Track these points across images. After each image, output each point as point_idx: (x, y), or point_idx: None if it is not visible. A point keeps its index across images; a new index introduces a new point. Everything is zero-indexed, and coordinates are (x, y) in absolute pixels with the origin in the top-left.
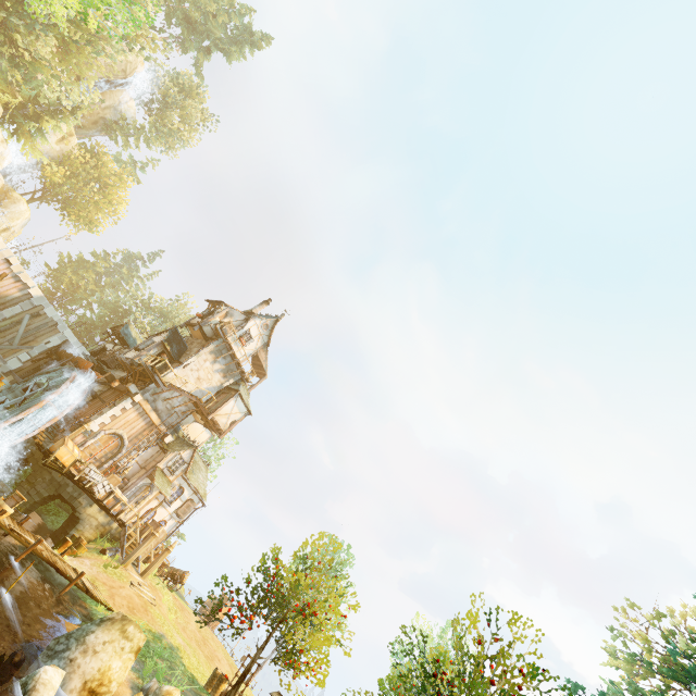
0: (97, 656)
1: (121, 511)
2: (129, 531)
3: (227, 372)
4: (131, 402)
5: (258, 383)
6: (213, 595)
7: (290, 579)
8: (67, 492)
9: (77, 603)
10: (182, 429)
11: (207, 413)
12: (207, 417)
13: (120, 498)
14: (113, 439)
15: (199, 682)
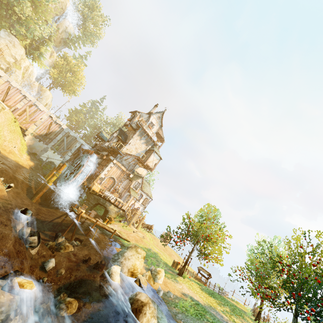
0: (130, 260)
1: (122, 206)
2: (127, 213)
3: (147, 143)
4: (112, 164)
5: (161, 145)
6: (164, 232)
7: (196, 225)
8: (101, 201)
9: (117, 240)
10: (135, 171)
11: (143, 162)
12: (144, 164)
13: (120, 201)
14: (111, 179)
15: (168, 264)
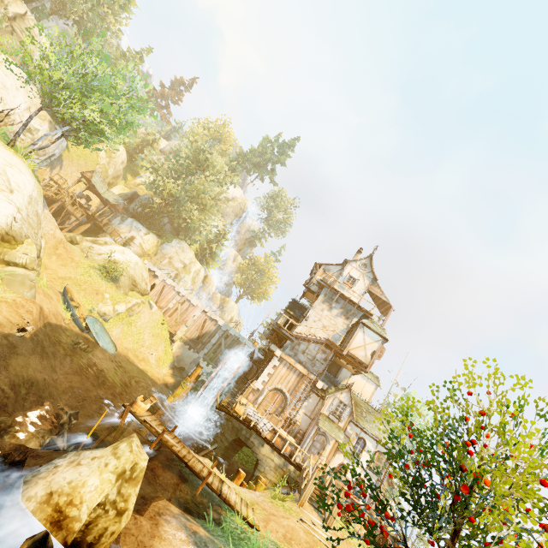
0: (76, 467)
1: (292, 453)
2: (304, 472)
3: (347, 313)
4: (277, 360)
5: (387, 316)
6: None
7: None
8: (243, 434)
9: (213, 507)
10: (341, 383)
11: (342, 351)
12: (341, 353)
13: (286, 438)
14: (277, 395)
15: None
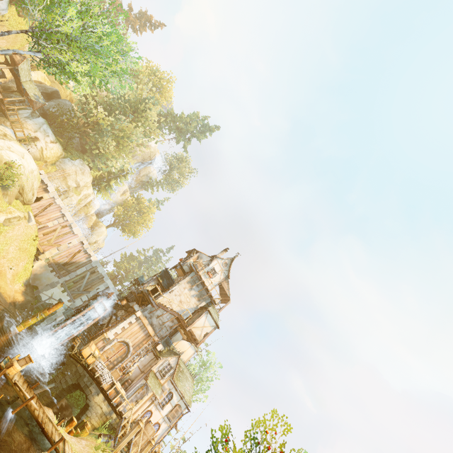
0: None
1: (120, 403)
2: (124, 422)
3: (200, 297)
4: (135, 318)
5: (224, 306)
6: None
7: None
8: (84, 381)
9: None
10: (173, 344)
11: (186, 326)
12: (185, 328)
13: (119, 391)
14: (122, 346)
15: None
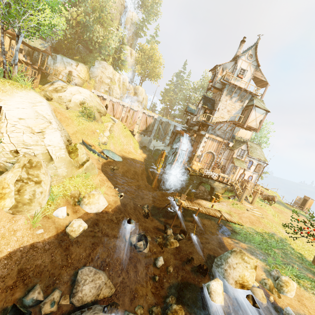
0: (235, 269)
1: (227, 181)
2: (235, 187)
3: (241, 98)
4: (205, 138)
5: (264, 91)
6: (298, 197)
7: None
8: (204, 180)
9: (226, 225)
10: (235, 135)
11: (242, 125)
12: (243, 127)
13: (224, 176)
14: (208, 154)
15: (307, 258)
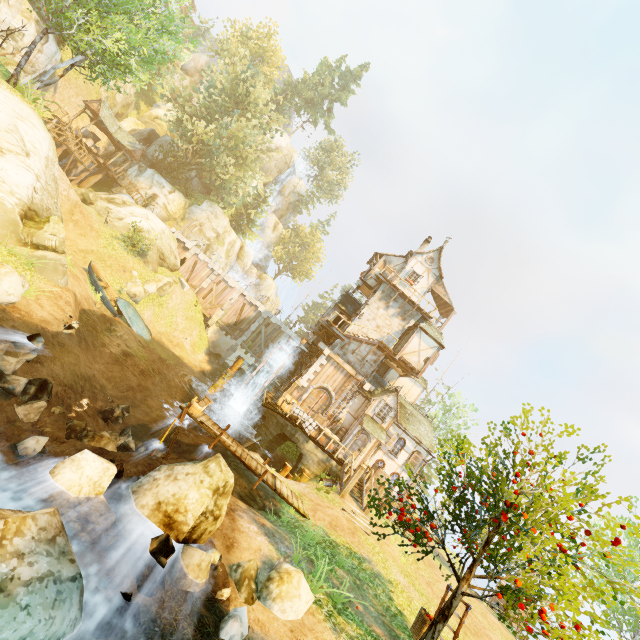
0: (175, 482)
1: (336, 450)
2: (346, 468)
3: (404, 314)
4: (325, 359)
5: (447, 320)
6: (502, 582)
7: None
8: (288, 430)
9: (269, 500)
10: (388, 384)
11: (394, 355)
12: (394, 357)
13: (330, 437)
14: (322, 393)
15: (409, 625)
